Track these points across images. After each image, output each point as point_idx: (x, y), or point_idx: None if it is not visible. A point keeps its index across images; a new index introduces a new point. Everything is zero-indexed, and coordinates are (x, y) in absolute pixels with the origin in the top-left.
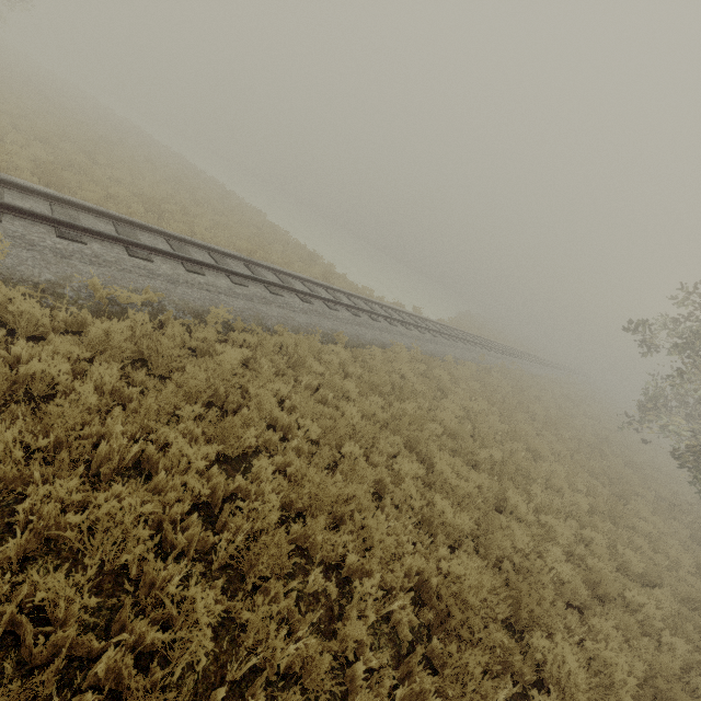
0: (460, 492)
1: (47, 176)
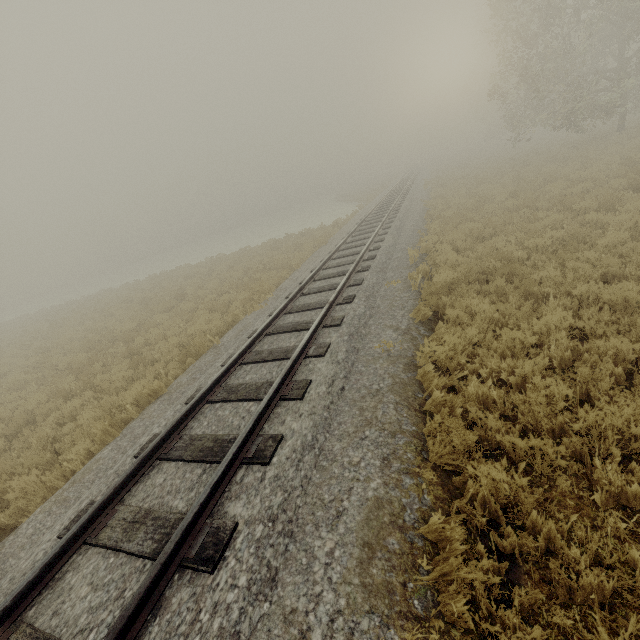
0: (575, 181)
1: (251, 292)
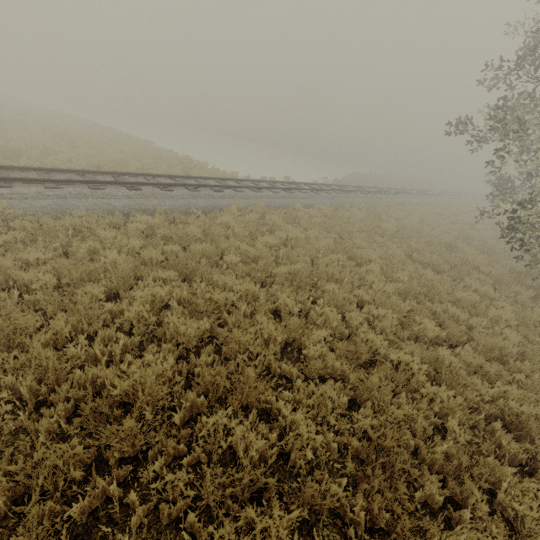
0: (199, 301)
1: None
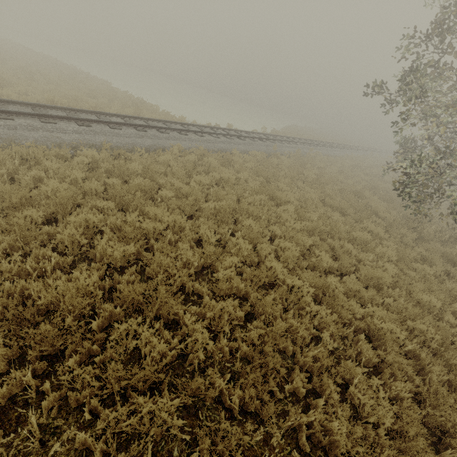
0: (127, 229)
1: None
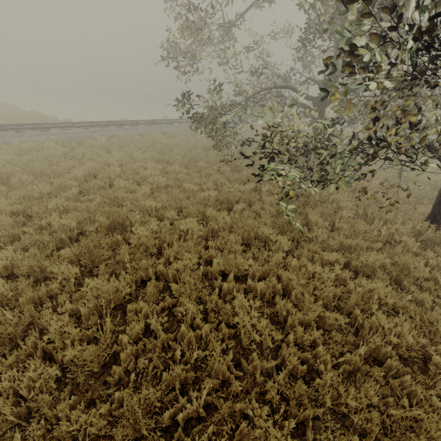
0: None
1: None
